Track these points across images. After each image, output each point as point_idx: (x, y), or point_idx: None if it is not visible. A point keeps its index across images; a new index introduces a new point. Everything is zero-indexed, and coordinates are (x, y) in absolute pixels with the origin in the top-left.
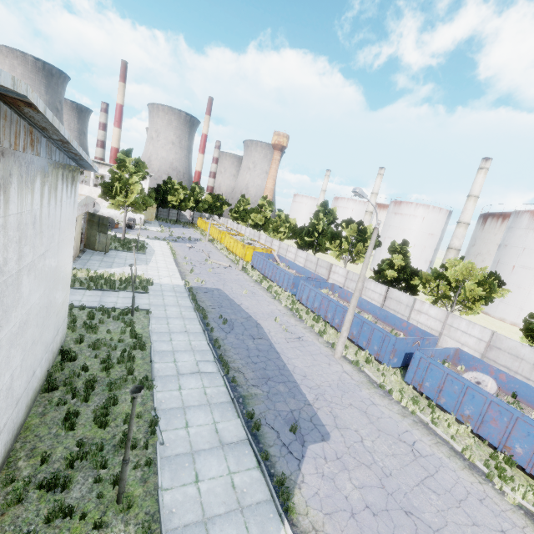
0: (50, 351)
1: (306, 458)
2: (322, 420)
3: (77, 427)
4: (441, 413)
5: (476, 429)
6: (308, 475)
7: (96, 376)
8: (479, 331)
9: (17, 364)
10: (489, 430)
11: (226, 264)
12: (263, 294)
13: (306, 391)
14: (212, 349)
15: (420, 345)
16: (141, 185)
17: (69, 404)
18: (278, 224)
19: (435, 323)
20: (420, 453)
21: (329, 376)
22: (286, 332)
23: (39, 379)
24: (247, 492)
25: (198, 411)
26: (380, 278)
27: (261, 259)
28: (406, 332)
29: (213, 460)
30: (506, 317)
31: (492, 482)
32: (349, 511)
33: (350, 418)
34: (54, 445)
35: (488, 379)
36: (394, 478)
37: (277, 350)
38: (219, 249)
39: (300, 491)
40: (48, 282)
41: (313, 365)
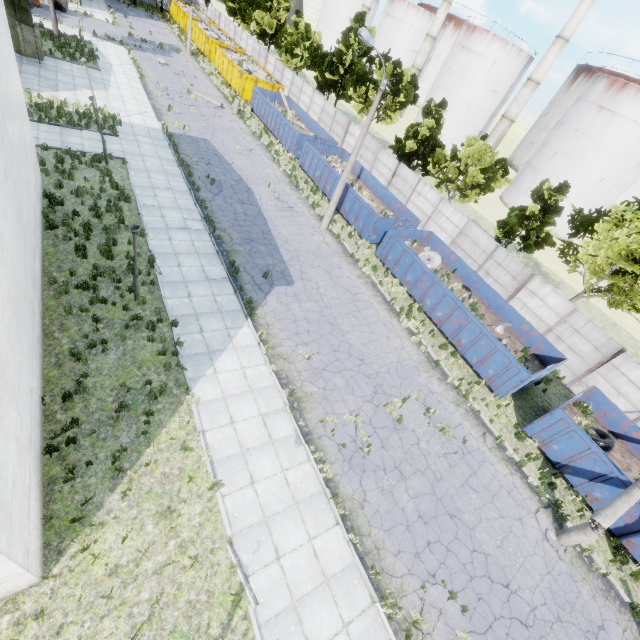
0: (38, 194)
1: (272, 293)
2: (291, 274)
3: (88, 257)
4: (390, 278)
5: (410, 290)
6: (270, 301)
7: (90, 221)
8: (459, 219)
9: (26, 200)
10: (417, 290)
11: (216, 102)
12: (260, 154)
13: (284, 253)
14: (199, 209)
15: (401, 227)
16: None
17: (74, 241)
18: (294, 41)
19: (429, 207)
20: (358, 299)
21: (309, 244)
22: (278, 201)
23: (39, 217)
24: (225, 305)
25: (188, 257)
26: (400, 149)
27: (263, 100)
28: (398, 213)
29: (201, 287)
30: None
31: (400, 318)
32: (293, 320)
33: (315, 275)
34: (75, 266)
35: (438, 257)
36: (331, 309)
37: (265, 217)
38: (208, 72)
39: (263, 309)
40: (17, 121)
41: (297, 233)
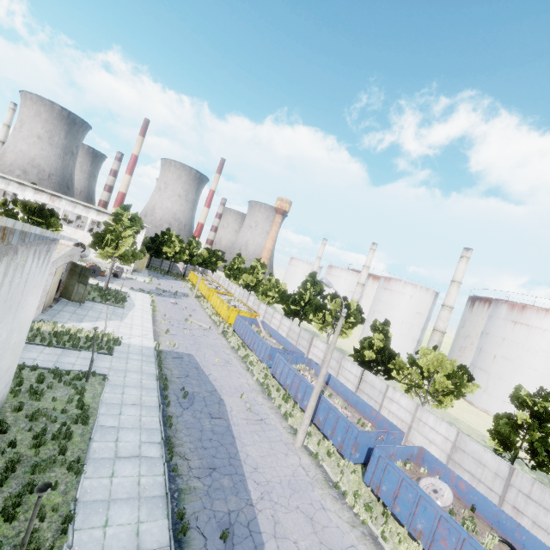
0: None
1: None
2: (260, 526)
3: None
4: (394, 525)
5: (427, 548)
6: None
7: (22, 455)
8: (445, 429)
9: None
10: None
11: (206, 325)
12: (236, 364)
13: (252, 488)
14: (162, 428)
15: (385, 440)
16: (134, 238)
17: None
18: (267, 288)
19: (406, 414)
20: None
21: (283, 470)
22: (249, 412)
23: None
24: None
25: (124, 506)
26: (360, 357)
27: (243, 324)
28: (375, 422)
29: None
30: (490, 409)
31: None
32: None
33: (293, 525)
34: None
35: (445, 487)
36: None
37: (234, 433)
38: (205, 307)
39: None
40: None
41: (268, 454)
